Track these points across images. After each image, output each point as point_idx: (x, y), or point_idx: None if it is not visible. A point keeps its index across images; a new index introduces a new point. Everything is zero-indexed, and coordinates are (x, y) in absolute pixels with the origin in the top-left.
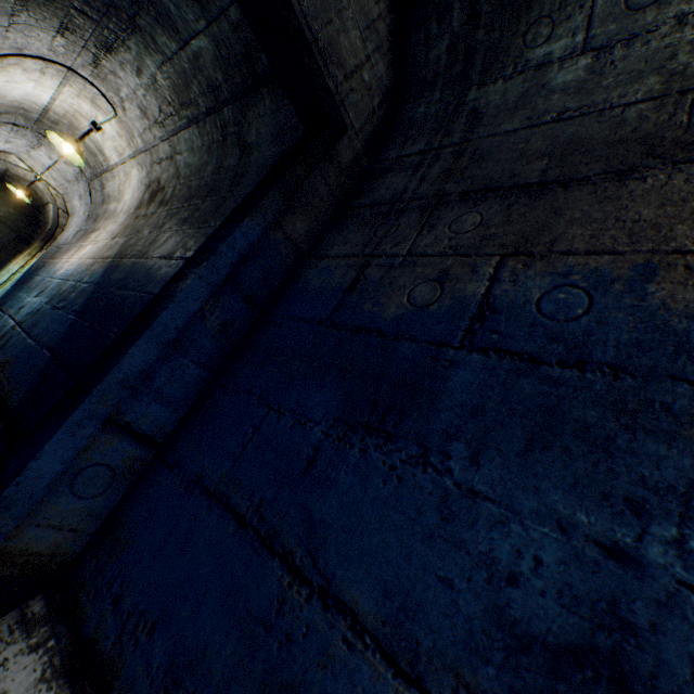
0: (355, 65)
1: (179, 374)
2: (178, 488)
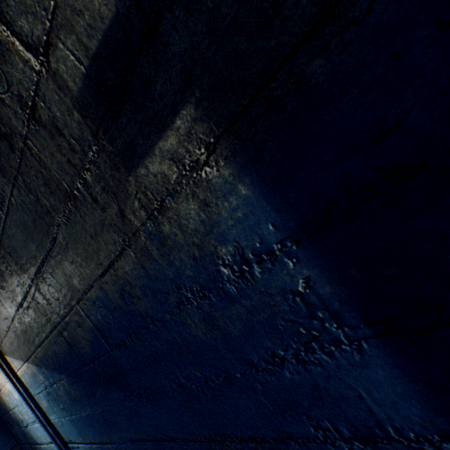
0: None
1: (4, 440)
2: (21, 445)
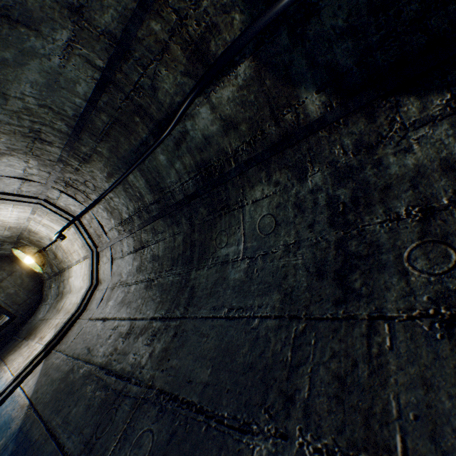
0: (24, 301)
1: None
2: None
